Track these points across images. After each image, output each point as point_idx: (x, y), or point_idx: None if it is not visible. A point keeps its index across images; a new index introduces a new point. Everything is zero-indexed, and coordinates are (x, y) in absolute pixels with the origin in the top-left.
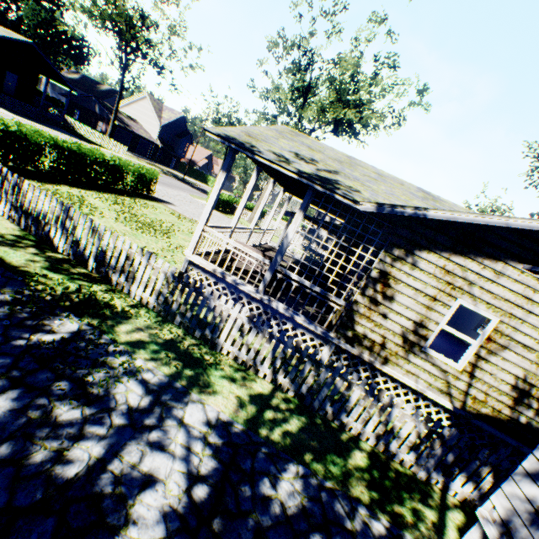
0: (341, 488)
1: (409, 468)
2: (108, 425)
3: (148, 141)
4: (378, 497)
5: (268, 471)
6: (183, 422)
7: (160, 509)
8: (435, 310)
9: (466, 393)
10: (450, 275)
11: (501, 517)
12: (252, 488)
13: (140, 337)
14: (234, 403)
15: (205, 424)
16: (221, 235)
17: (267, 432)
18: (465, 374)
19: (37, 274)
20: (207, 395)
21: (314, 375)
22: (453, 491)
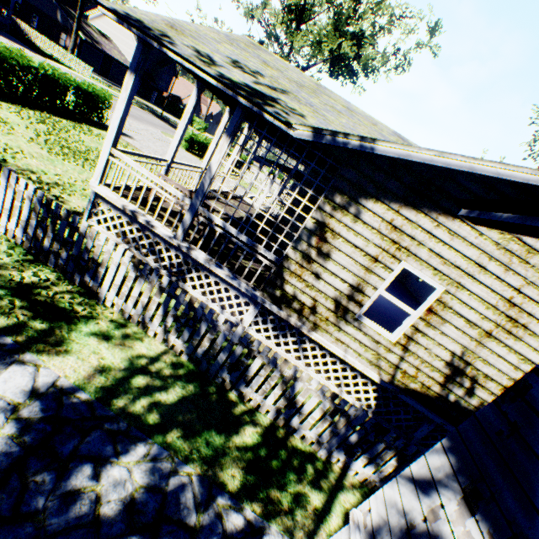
0: (204, 473)
1: (312, 444)
2: None
3: (123, 65)
4: (254, 481)
5: (99, 454)
6: None
7: None
8: (375, 273)
9: (397, 367)
10: (398, 233)
11: (373, 525)
12: (58, 478)
13: None
14: (92, 367)
15: (25, 393)
16: (133, 162)
17: (126, 403)
18: (398, 347)
19: None
20: (52, 355)
21: (210, 338)
22: (354, 471)
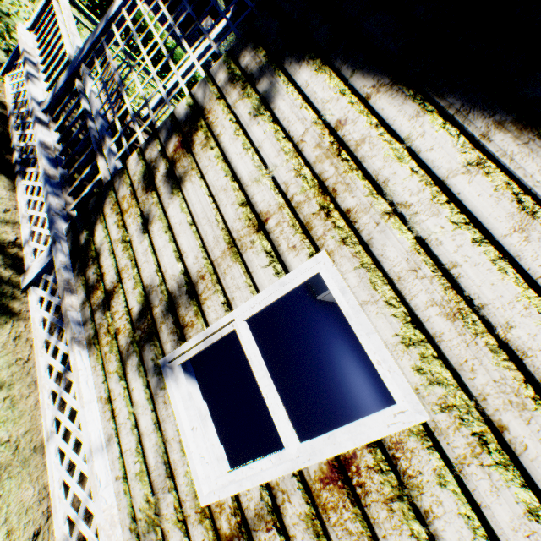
0: None
1: None
2: None
3: None
4: None
5: None
6: None
7: None
8: (246, 261)
9: None
10: (343, 161)
11: None
12: None
13: None
14: None
15: None
16: (64, 2)
17: None
18: (208, 531)
19: None
20: None
21: None
22: None
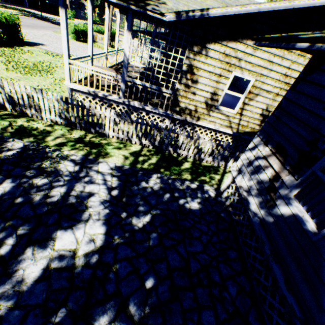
0: (178, 177)
1: (210, 163)
2: (63, 181)
3: None
4: (195, 176)
5: (144, 179)
6: (99, 171)
7: (99, 201)
8: (221, 83)
9: (239, 124)
10: (228, 57)
11: (239, 168)
12: (137, 186)
13: (61, 141)
14: (122, 158)
15: (110, 170)
16: (83, 64)
17: (141, 166)
18: (238, 115)
19: None
20: (107, 158)
21: (159, 135)
22: (229, 166)
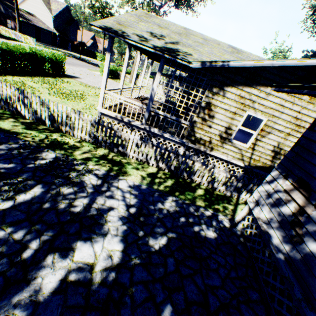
0: (192, 203)
1: (223, 193)
2: (86, 192)
3: (47, 31)
4: (208, 204)
5: (160, 200)
6: (118, 187)
7: (118, 217)
8: (235, 119)
9: (251, 158)
10: (243, 99)
11: (256, 200)
12: (154, 206)
13: (87, 156)
14: (140, 178)
15: (129, 187)
16: (116, 94)
17: (157, 187)
18: (250, 149)
19: (22, 133)
20: (127, 176)
21: (176, 160)
22: (241, 198)
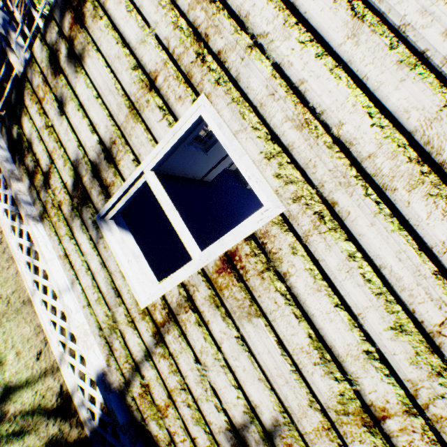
0: None
1: None
2: None
3: None
4: None
5: None
6: None
7: None
8: (145, 120)
9: (138, 368)
10: (211, 4)
11: None
12: None
13: None
14: None
15: None
16: None
17: None
18: (149, 323)
19: None
20: None
21: None
22: None
